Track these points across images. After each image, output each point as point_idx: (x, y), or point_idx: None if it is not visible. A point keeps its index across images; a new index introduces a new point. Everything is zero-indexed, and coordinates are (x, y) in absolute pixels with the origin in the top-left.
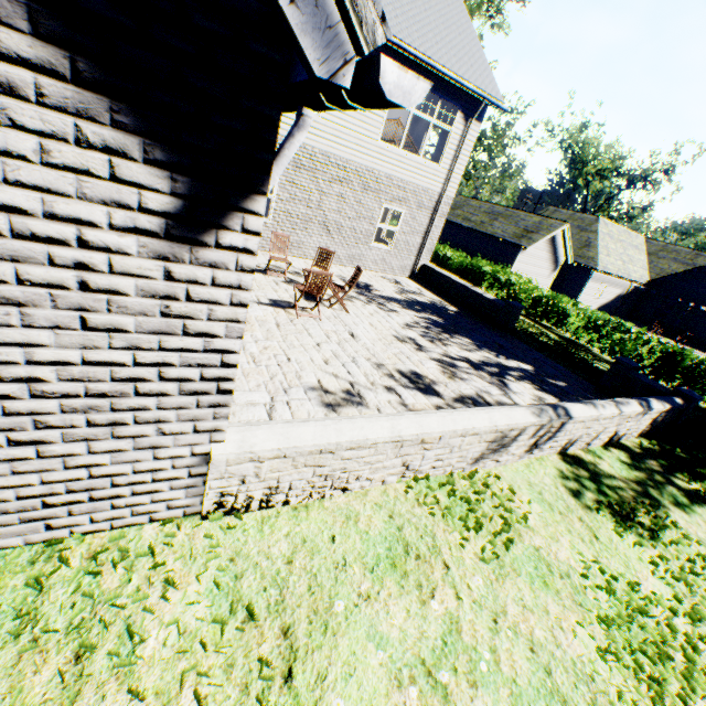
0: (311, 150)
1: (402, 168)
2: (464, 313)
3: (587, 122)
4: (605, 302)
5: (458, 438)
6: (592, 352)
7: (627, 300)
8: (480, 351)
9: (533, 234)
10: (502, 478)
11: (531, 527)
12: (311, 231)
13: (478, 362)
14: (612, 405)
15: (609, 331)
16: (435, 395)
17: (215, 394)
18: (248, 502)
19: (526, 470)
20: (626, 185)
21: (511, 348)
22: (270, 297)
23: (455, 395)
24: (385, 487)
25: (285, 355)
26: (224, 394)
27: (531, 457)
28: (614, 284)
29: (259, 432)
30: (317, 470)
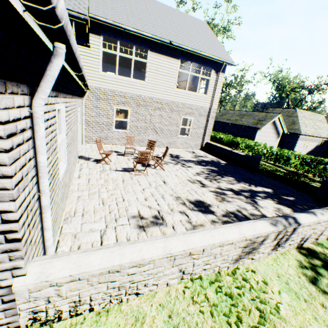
0: (143, 97)
1: (188, 99)
2: (230, 164)
3: (281, 69)
4: (309, 150)
5: (218, 248)
6: (308, 177)
7: (322, 147)
8: (239, 183)
9: (263, 121)
10: (257, 271)
11: (283, 317)
12: (148, 133)
13: (238, 190)
14: (327, 212)
15: (315, 164)
16: (210, 213)
17: (5, 243)
18: (59, 314)
19: (274, 263)
20: (307, 93)
21: (257, 179)
22: (123, 166)
23: (223, 212)
24: (169, 288)
25: (122, 197)
26: (13, 242)
27: (277, 252)
28: (313, 140)
29: (57, 263)
30: (110, 284)
